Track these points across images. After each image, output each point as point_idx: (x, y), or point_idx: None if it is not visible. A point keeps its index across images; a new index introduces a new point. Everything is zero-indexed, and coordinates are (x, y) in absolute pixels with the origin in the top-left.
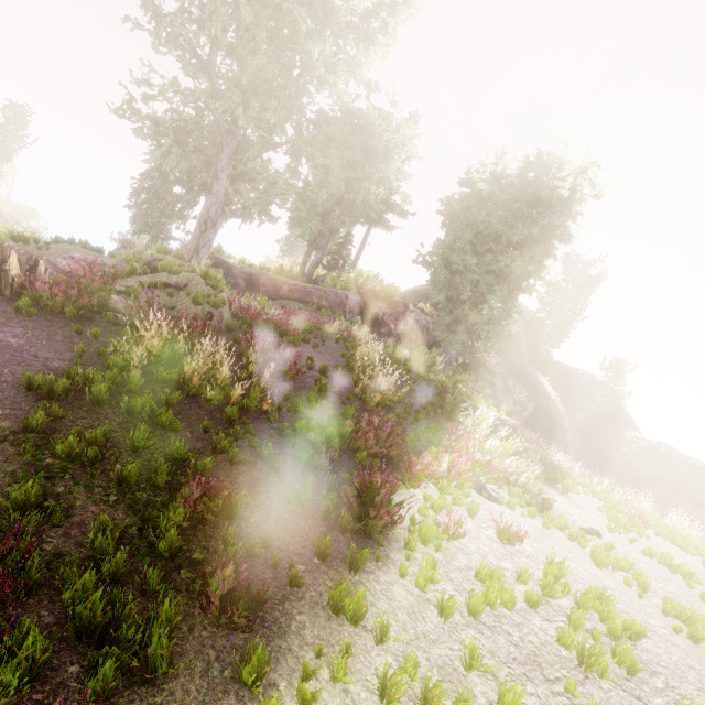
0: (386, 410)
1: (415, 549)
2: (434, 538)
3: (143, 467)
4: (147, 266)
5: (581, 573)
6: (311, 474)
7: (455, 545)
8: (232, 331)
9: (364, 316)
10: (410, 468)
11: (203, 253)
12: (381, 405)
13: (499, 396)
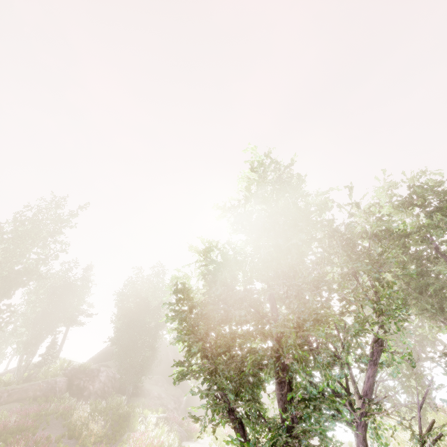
0: (98, 444)
1: None
2: None
3: None
4: None
5: None
6: None
7: None
8: None
9: (70, 389)
10: None
11: None
12: (96, 442)
13: (165, 402)
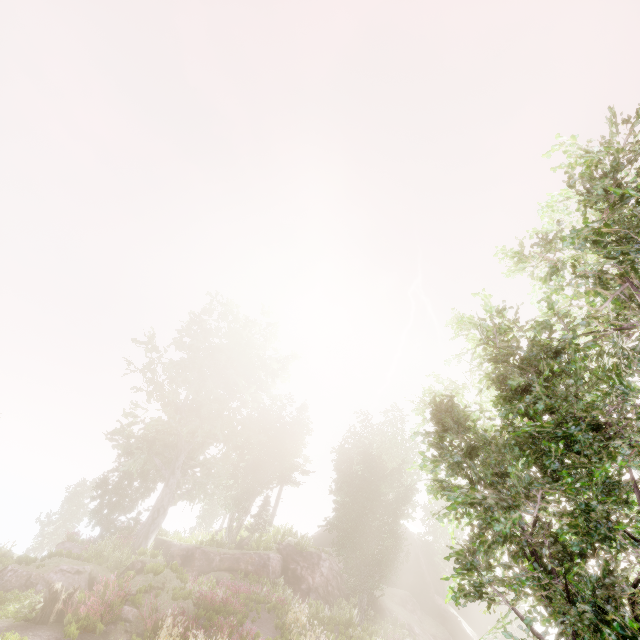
0: None
1: None
2: None
3: None
4: (132, 569)
5: None
6: None
7: None
8: (198, 619)
9: (285, 574)
10: None
11: (151, 538)
12: None
13: None
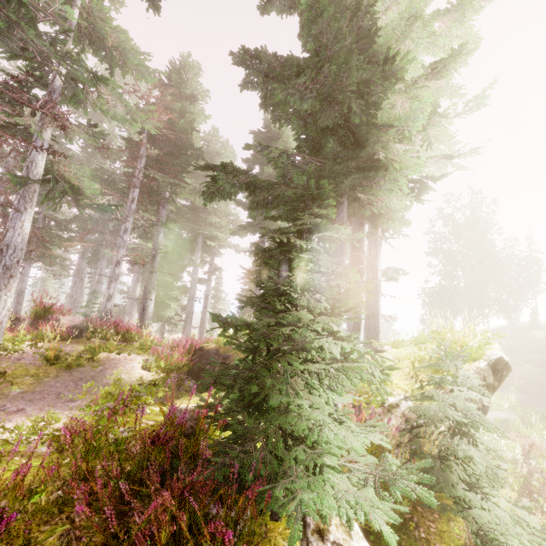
0: None
1: None
2: None
3: None
4: None
5: None
6: None
7: None
8: None
9: None
10: None
11: None
12: None
13: None
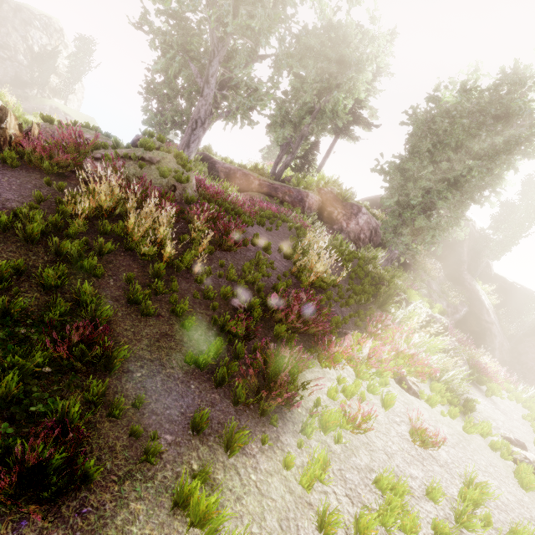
0: (319, 290)
1: (313, 435)
2: (336, 426)
3: (46, 304)
4: (131, 144)
5: (503, 496)
6: (220, 337)
7: (359, 438)
8: (191, 203)
9: (320, 213)
10: (328, 348)
11: (192, 148)
12: (314, 286)
13: (434, 296)
